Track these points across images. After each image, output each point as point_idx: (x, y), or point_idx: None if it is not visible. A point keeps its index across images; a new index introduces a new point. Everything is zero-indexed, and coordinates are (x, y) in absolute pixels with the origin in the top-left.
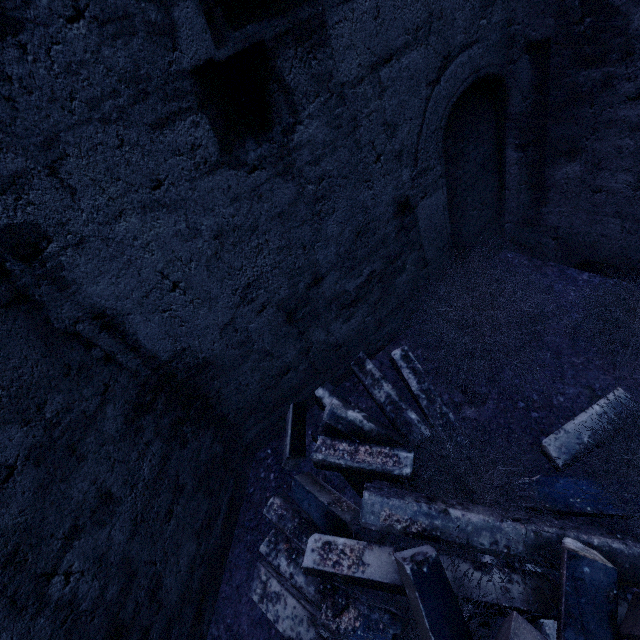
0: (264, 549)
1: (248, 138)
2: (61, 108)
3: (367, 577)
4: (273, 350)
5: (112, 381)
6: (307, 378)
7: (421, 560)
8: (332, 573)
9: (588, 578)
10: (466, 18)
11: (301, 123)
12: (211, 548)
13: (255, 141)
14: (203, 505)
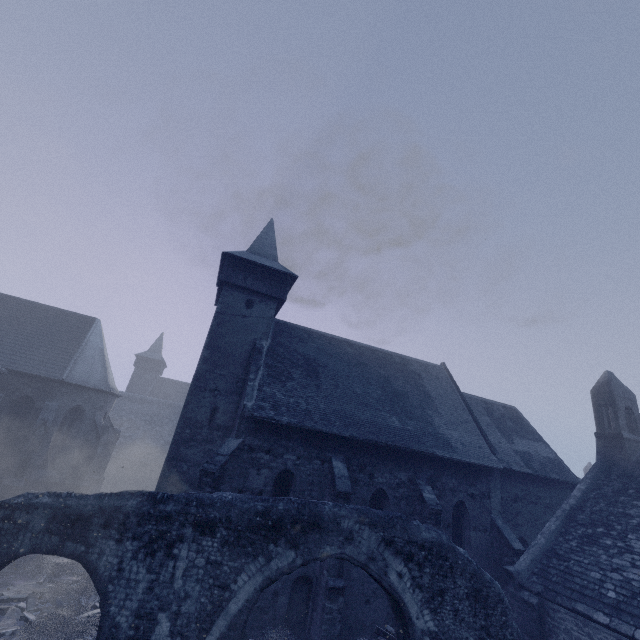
0: None
1: None
2: None
3: None
4: None
5: None
6: None
7: None
8: None
9: None
10: None
11: None
12: None
13: None
14: None
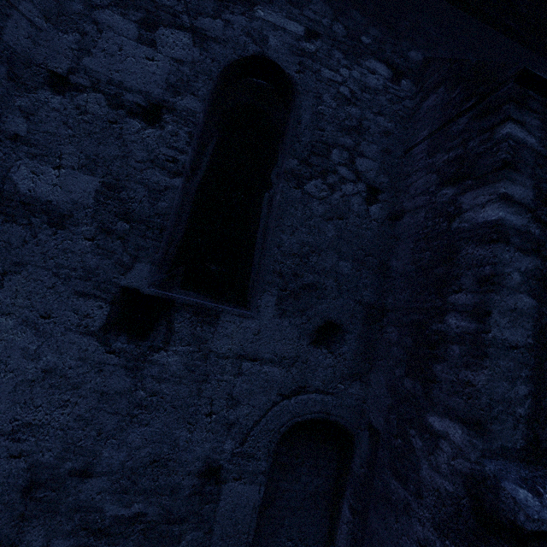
0: None
1: (125, 334)
2: (43, 258)
3: None
4: None
5: None
6: None
7: None
8: None
9: None
10: (327, 375)
11: (167, 351)
12: None
13: (128, 339)
14: None
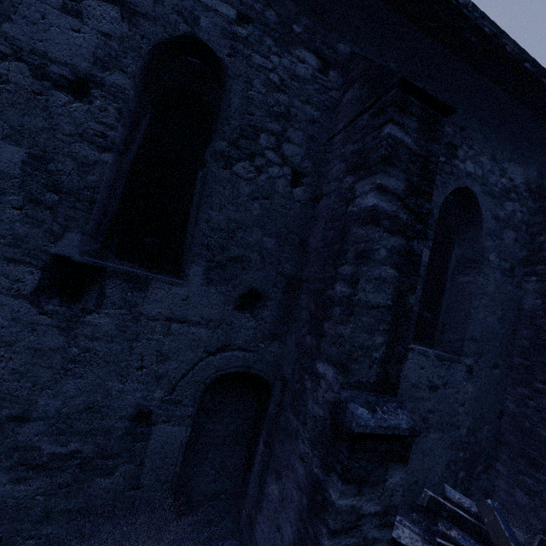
0: None
1: (57, 298)
2: None
3: None
4: None
5: None
6: None
7: None
8: None
9: None
10: (249, 335)
11: (99, 313)
12: None
13: (60, 302)
14: None
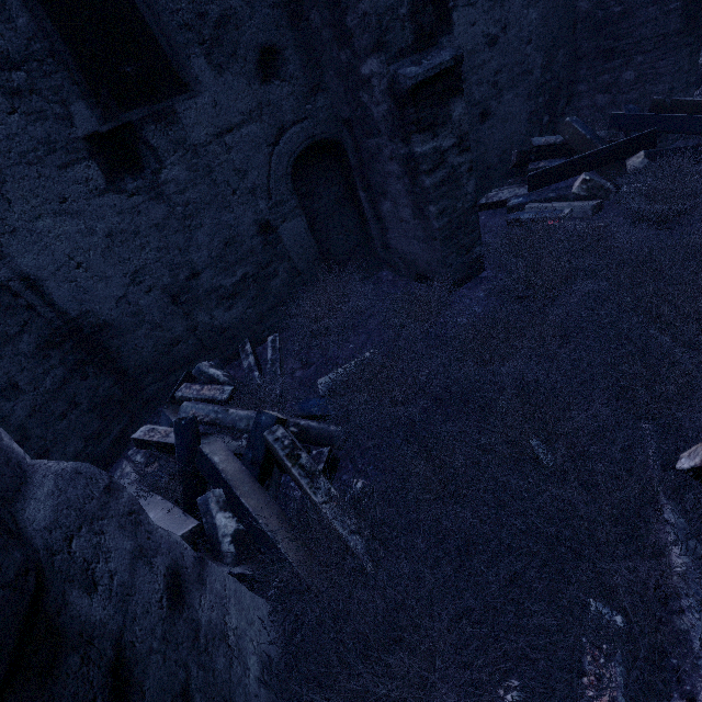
0: (131, 452)
1: (127, 176)
2: (4, 157)
3: (166, 442)
4: (163, 323)
5: (31, 321)
6: (198, 352)
7: (183, 418)
8: (147, 441)
9: (263, 422)
10: (292, 105)
11: (166, 168)
12: (97, 453)
13: (132, 178)
14: (95, 423)
